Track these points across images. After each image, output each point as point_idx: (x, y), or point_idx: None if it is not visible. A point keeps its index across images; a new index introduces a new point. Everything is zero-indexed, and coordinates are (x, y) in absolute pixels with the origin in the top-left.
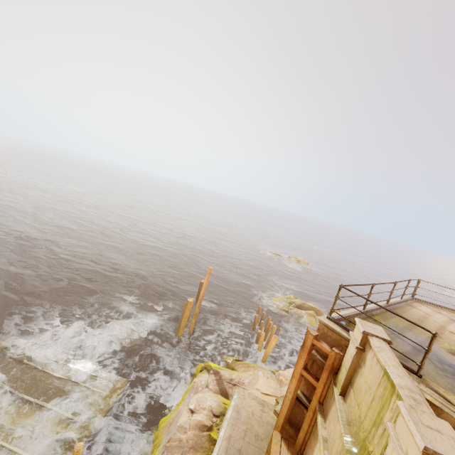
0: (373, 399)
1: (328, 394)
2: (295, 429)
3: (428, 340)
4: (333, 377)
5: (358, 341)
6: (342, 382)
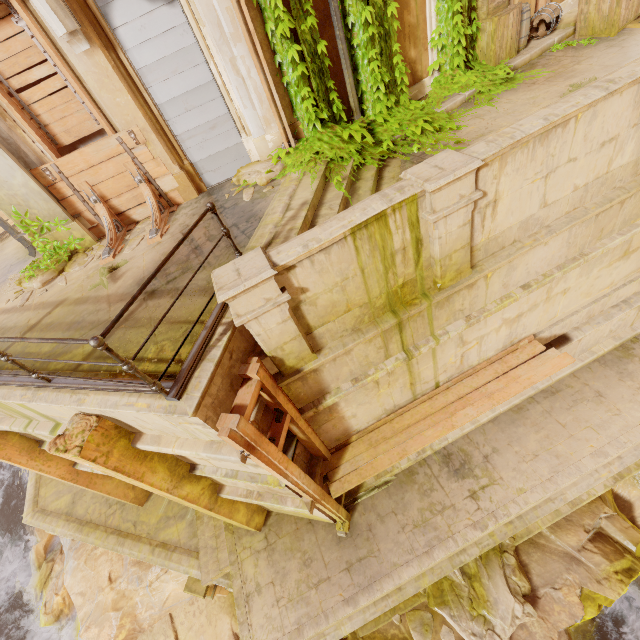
0: (364, 270)
1: (297, 393)
2: (313, 467)
3: (97, 301)
4: (283, 380)
5: (275, 294)
6: (306, 349)
